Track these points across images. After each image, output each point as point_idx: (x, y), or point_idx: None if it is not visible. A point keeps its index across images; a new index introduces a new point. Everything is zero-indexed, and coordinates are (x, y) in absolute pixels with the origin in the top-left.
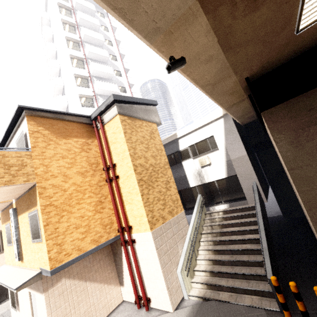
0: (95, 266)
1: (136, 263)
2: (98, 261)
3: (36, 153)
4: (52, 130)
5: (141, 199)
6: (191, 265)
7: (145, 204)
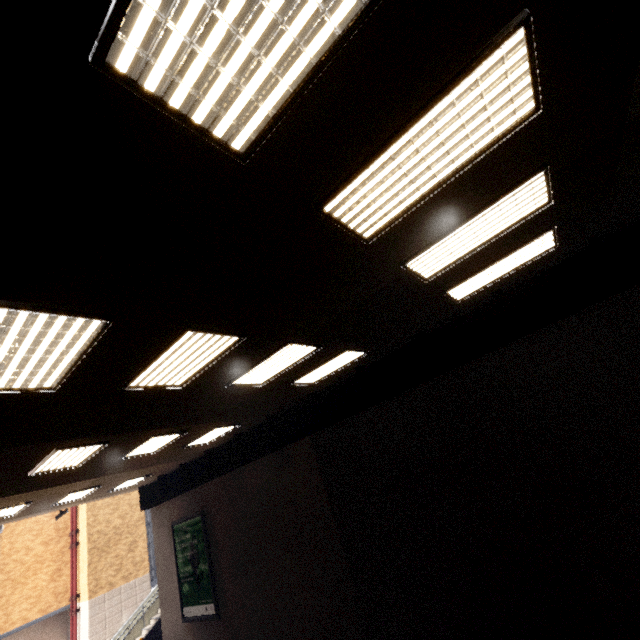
0: (44, 638)
1: (76, 633)
2: (48, 633)
3: (7, 533)
4: None
5: (88, 568)
6: (132, 635)
7: (91, 573)
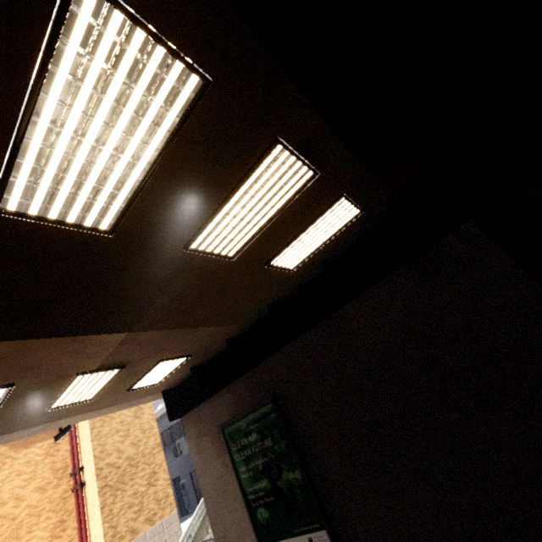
0: None
1: None
2: None
3: None
4: (12, 442)
5: (101, 513)
6: None
7: (106, 519)
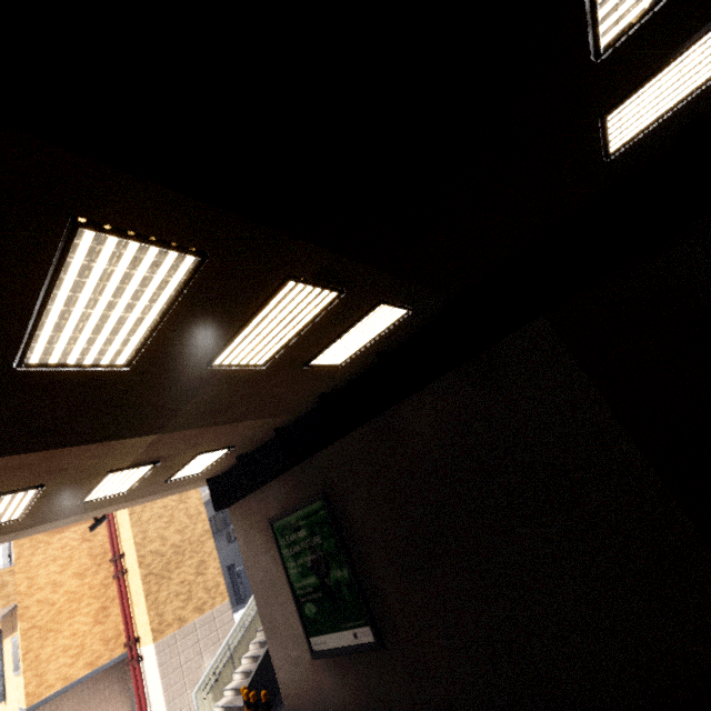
0: (97, 699)
1: (142, 688)
2: (102, 692)
3: (20, 565)
4: None
5: (145, 601)
6: (220, 683)
7: (151, 607)
